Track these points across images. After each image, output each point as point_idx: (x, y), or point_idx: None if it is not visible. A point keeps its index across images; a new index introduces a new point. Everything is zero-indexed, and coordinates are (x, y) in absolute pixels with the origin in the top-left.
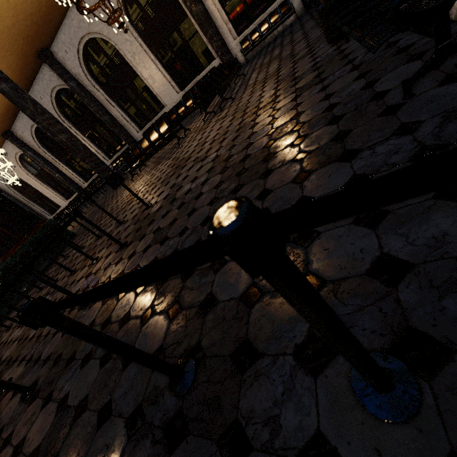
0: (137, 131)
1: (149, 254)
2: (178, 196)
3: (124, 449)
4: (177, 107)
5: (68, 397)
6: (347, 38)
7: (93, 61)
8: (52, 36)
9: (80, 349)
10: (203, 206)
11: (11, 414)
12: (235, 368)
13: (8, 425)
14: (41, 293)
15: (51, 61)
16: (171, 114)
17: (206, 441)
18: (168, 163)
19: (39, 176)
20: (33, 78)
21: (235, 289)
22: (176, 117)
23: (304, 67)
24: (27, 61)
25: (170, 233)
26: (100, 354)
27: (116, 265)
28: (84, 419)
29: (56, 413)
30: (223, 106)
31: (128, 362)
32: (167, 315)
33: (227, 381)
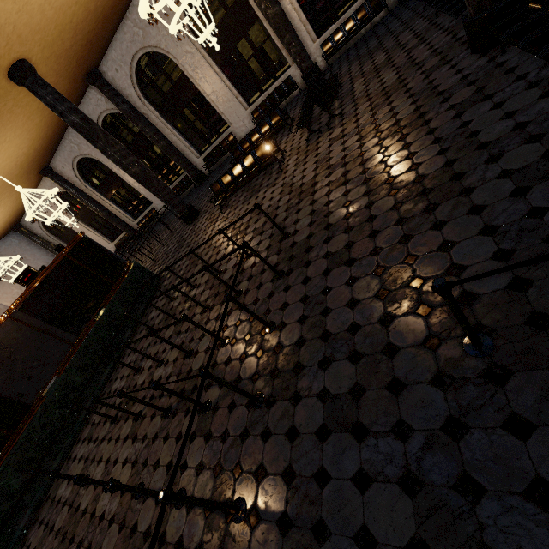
0: (196, 156)
1: (337, 276)
2: (332, 221)
3: (445, 397)
4: (261, 127)
5: (327, 390)
6: (503, 50)
7: (147, 79)
8: (102, 53)
9: (305, 359)
10: (387, 227)
11: (246, 420)
12: (535, 329)
13: (252, 426)
14: (163, 335)
15: (101, 82)
16: (254, 135)
17: (536, 371)
18: (277, 190)
19: (80, 217)
20: (78, 103)
21: (496, 283)
22: (259, 138)
23: (448, 80)
24: (76, 85)
25: (355, 255)
26: (343, 356)
27: (287, 292)
28: (370, 396)
29: (322, 402)
30: (329, 124)
31: (392, 353)
32: (417, 315)
33: (532, 338)
